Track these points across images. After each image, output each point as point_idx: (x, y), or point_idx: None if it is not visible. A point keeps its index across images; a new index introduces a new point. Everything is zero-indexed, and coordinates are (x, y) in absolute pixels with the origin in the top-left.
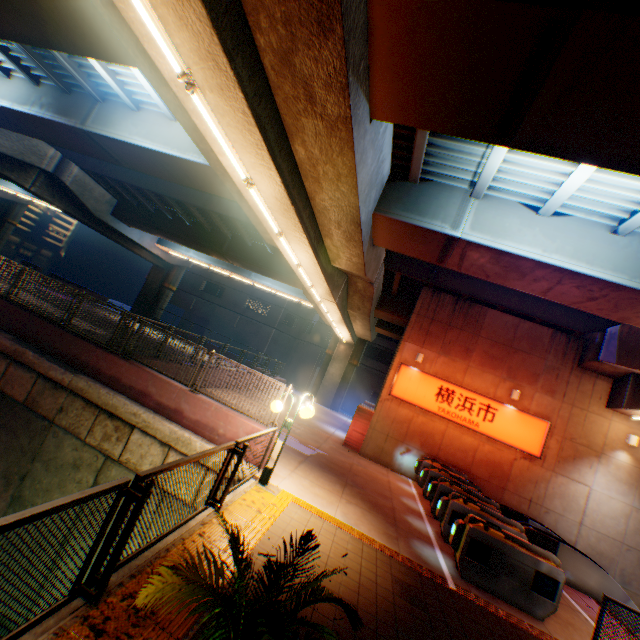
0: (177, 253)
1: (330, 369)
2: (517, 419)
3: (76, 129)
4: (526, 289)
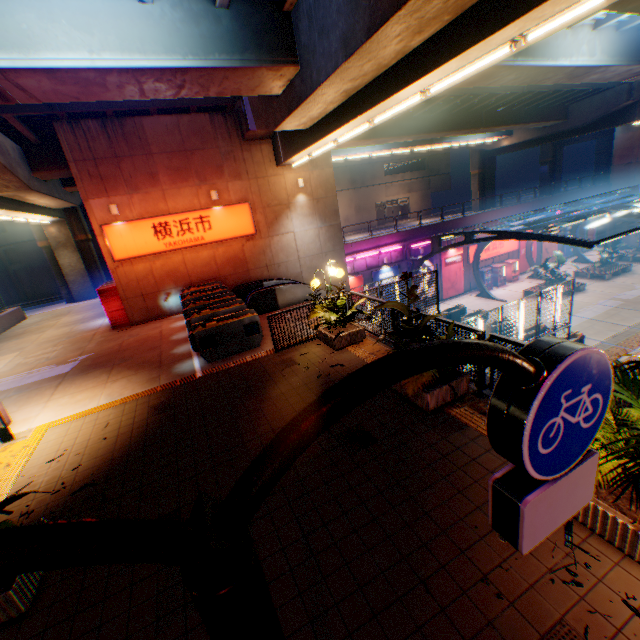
0: None
1: (64, 262)
2: (228, 215)
3: None
4: (127, 98)
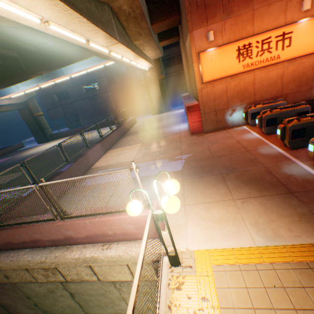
0: (15, 94)
1: (152, 92)
2: (312, 27)
3: None
4: None
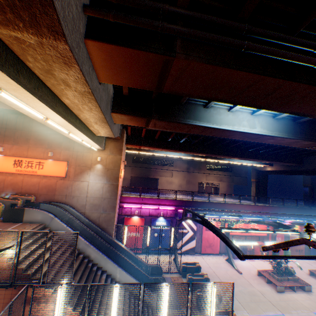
0: None
1: None
2: (55, 164)
3: None
4: None
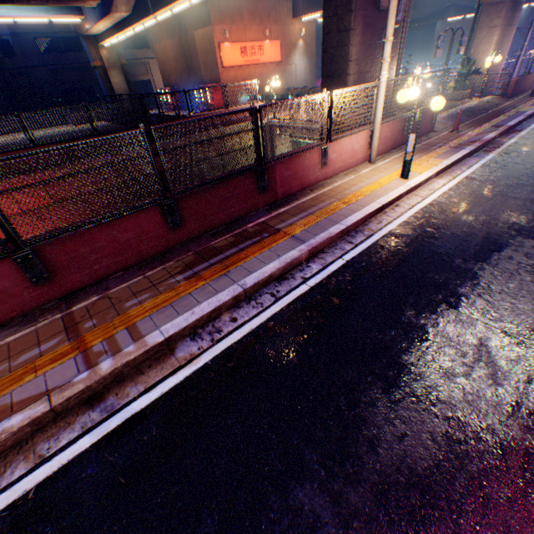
0: None
1: (114, 81)
2: (271, 48)
3: None
4: None
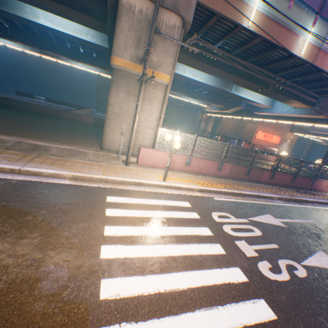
0: None
1: (201, 125)
2: (275, 138)
3: (227, 92)
4: None
